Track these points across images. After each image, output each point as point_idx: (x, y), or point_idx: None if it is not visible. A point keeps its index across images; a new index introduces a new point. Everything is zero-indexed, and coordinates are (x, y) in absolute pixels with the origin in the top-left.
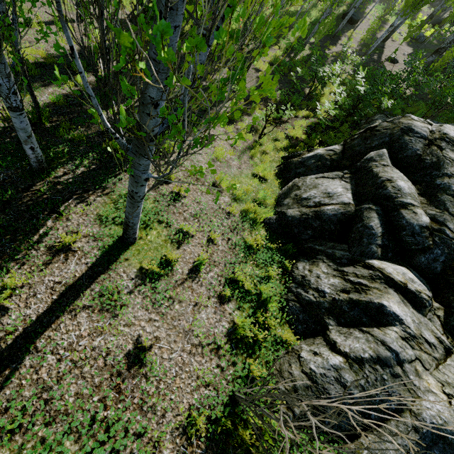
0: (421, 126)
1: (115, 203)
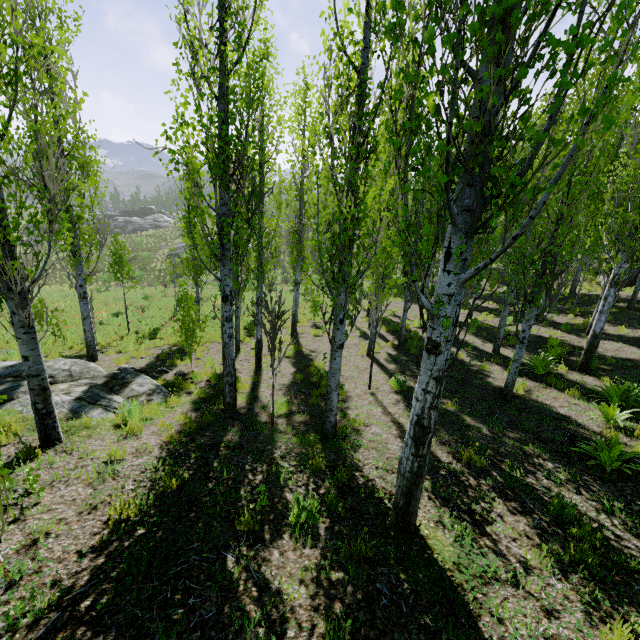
0: None
1: None
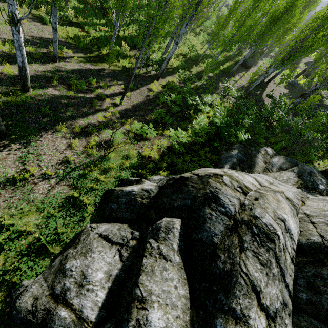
0: (230, 195)
1: None
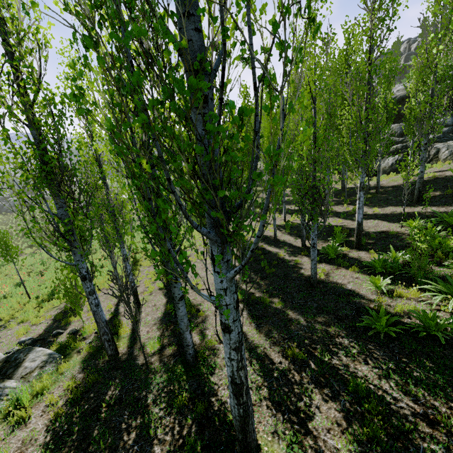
0: None
1: (394, 181)
